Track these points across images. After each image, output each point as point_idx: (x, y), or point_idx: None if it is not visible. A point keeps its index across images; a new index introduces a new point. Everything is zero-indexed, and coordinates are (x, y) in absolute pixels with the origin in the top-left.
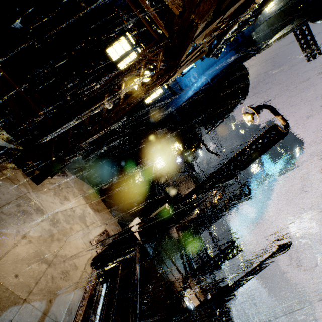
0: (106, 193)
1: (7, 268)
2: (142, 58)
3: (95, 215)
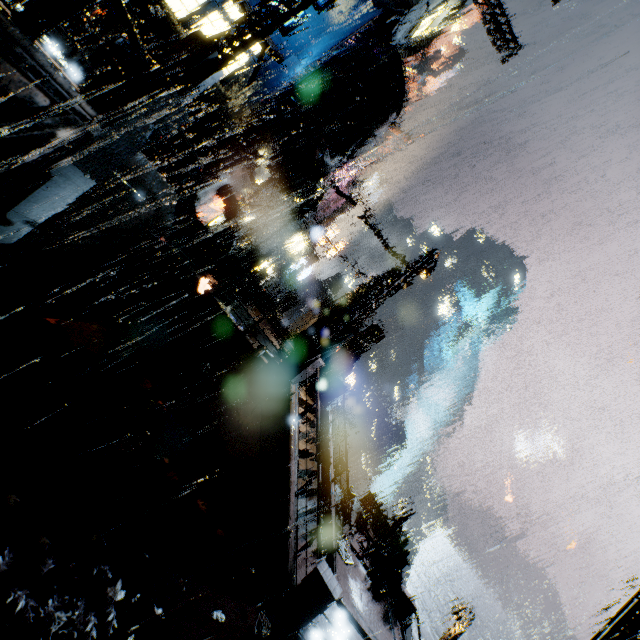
0: None
1: None
2: None
3: None
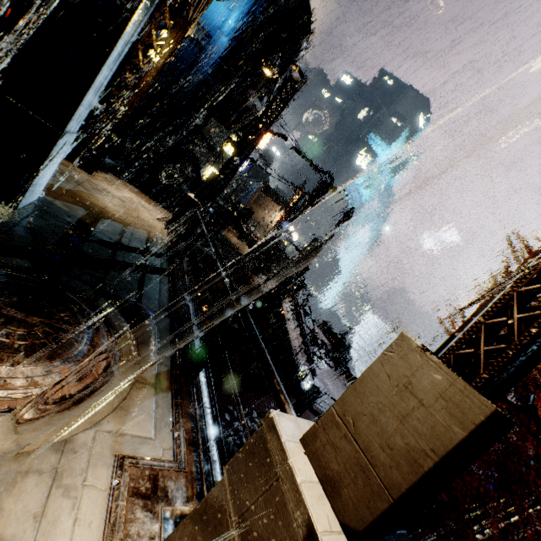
0: None
1: (114, 212)
2: (150, 20)
3: (152, 207)
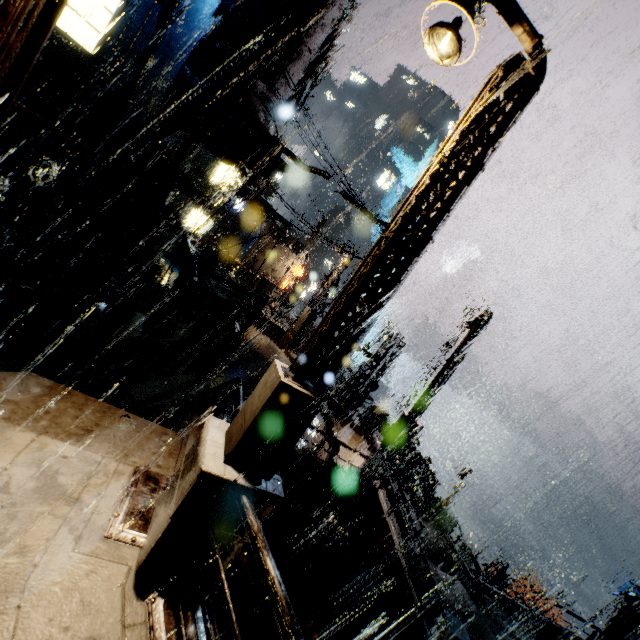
0: (96, 353)
1: None
2: None
3: (88, 449)
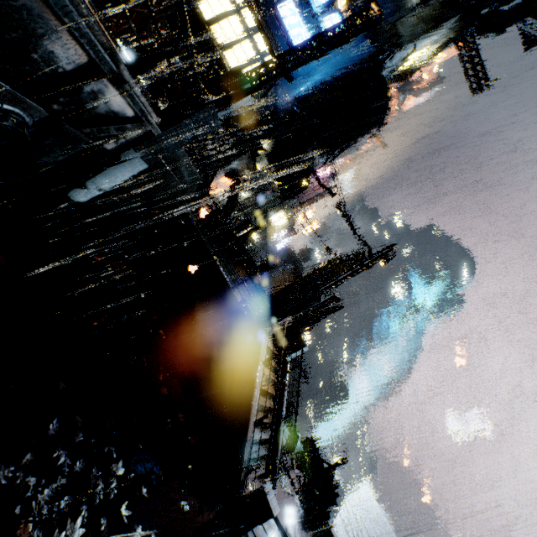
0: None
1: None
2: None
3: None
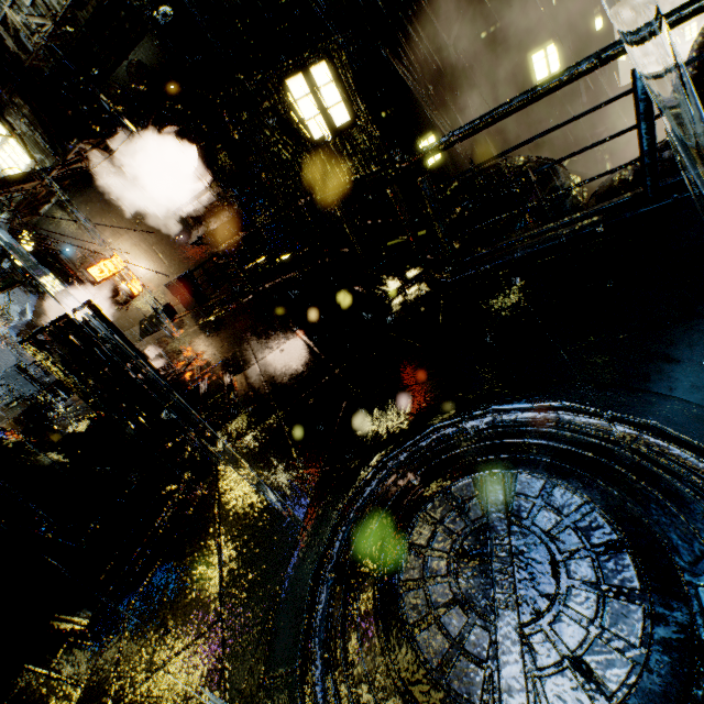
0: None
1: None
2: None
3: None
